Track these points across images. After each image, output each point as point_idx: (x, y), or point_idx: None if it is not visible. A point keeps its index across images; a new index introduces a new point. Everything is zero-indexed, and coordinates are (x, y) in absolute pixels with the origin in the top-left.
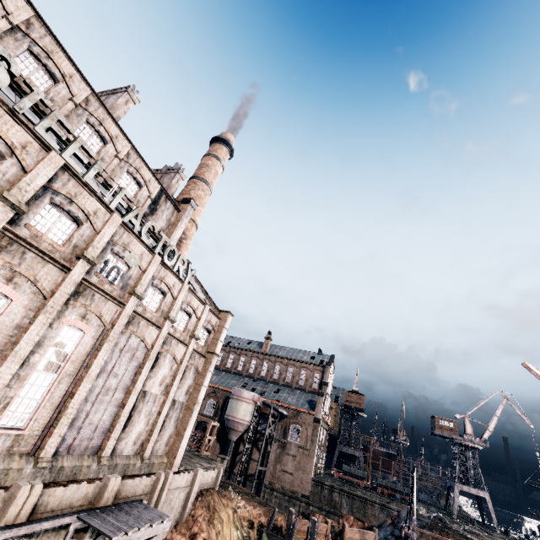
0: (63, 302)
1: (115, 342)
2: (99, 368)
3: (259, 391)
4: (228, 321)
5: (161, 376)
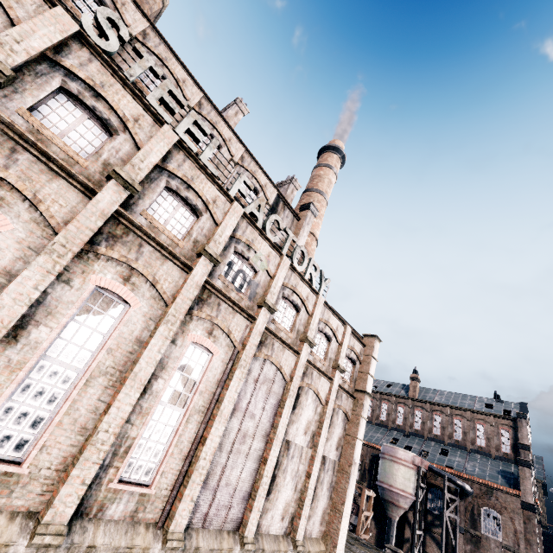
0: (186, 310)
1: (247, 368)
2: (233, 403)
3: (417, 450)
4: (375, 349)
5: (305, 421)
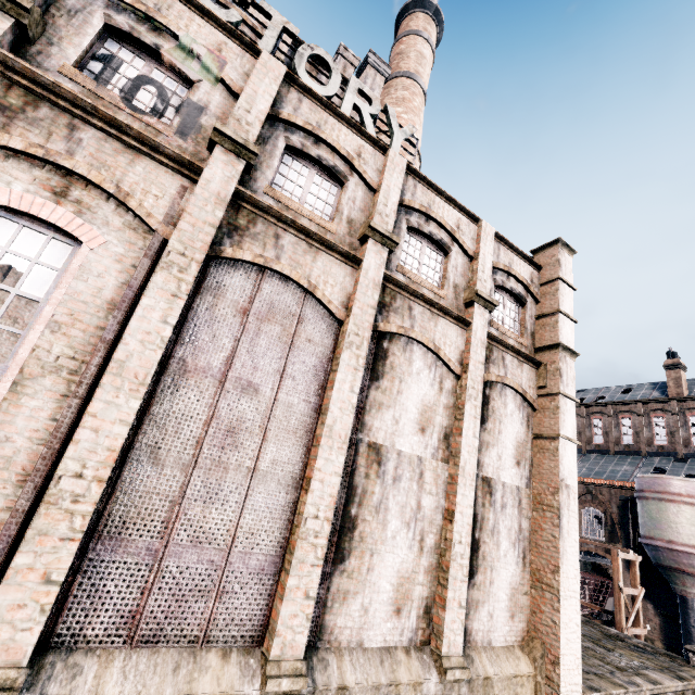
0: None
1: (196, 273)
2: (160, 349)
3: None
4: (564, 267)
5: (415, 406)
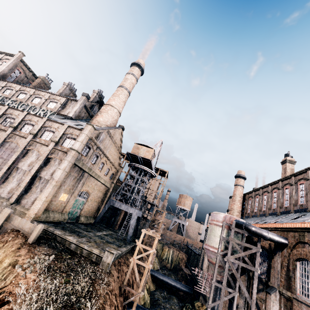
0: None
1: (0, 144)
2: None
3: (268, 222)
4: (86, 129)
5: (30, 162)
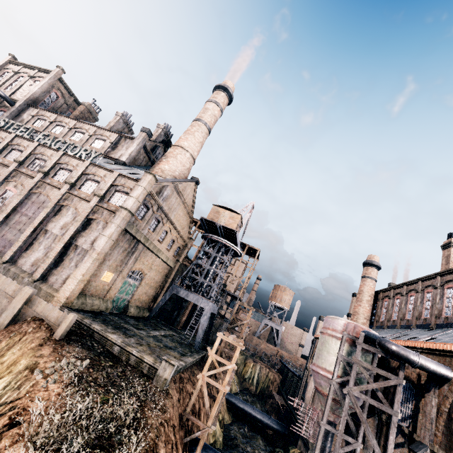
0: (3, 179)
1: (25, 195)
2: (13, 207)
3: (416, 339)
4: (144, 180)
5: (64, 223)
